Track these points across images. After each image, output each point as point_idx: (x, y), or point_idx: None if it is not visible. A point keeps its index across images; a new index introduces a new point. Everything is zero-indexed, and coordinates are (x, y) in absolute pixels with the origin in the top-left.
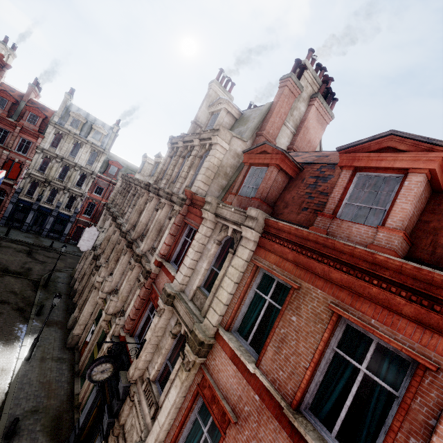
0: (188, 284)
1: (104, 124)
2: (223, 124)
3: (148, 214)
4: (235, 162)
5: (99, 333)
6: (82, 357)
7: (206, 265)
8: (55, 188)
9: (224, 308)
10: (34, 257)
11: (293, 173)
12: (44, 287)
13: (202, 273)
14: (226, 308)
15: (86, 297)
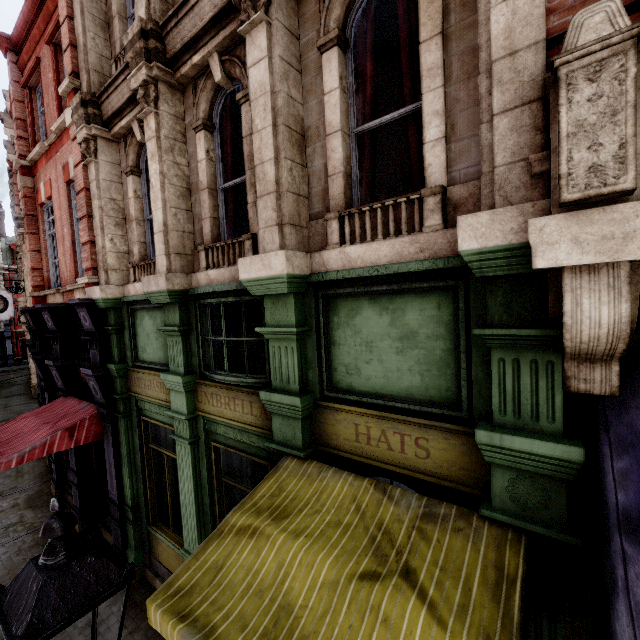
0: None
1: None
2: None
3: None
4: None
5: None
6: None
7: None
8: None
9: None
10: None
11: None
12: None
13: None
14: None
15: None
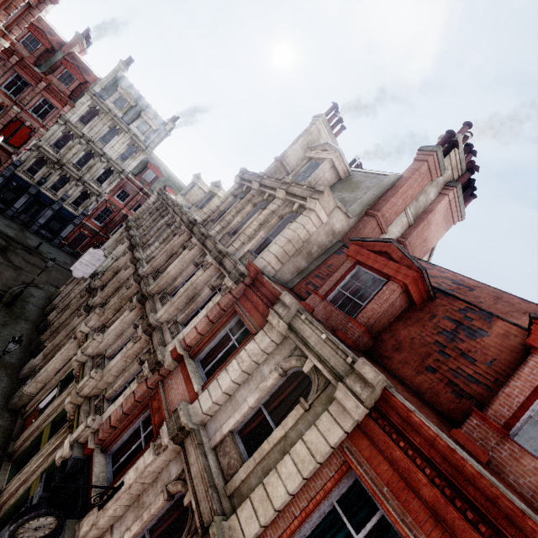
0: (215, 417)
1: (156, 116)
2: (321, 179)
3: (181, 266)
4: (327, 241)
5: (59, 408)
6: (24, 432)
7: (254, 402)
8: (67, 175)
9: (273, 515)
10: (8, 257)
11: (419, 299)
12: (7, 306)
13: (243, 413)
14: (276, 514)
15: (60, 342)
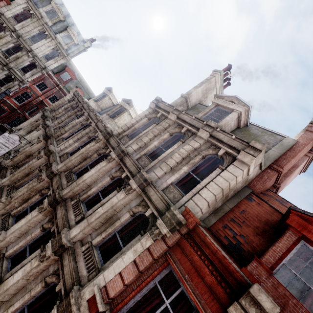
0: None
1: (79, 33)
2: (228, 125)
3: (97, 176)
4: (240, 186)
5: None
6: None
7: None
8: None
9: None
10: None
11: None
12: None
13: None
14: None
15: None
